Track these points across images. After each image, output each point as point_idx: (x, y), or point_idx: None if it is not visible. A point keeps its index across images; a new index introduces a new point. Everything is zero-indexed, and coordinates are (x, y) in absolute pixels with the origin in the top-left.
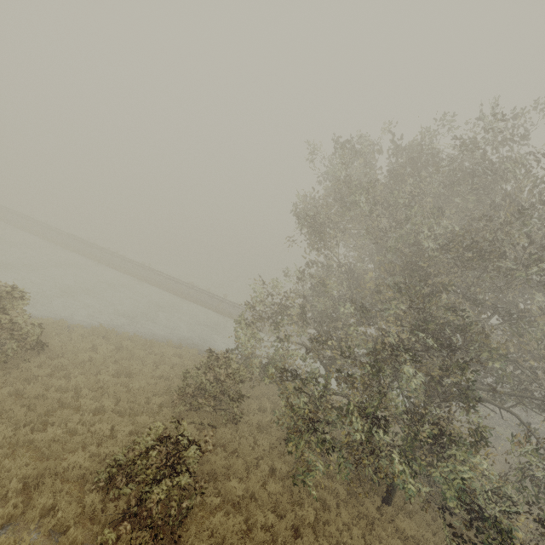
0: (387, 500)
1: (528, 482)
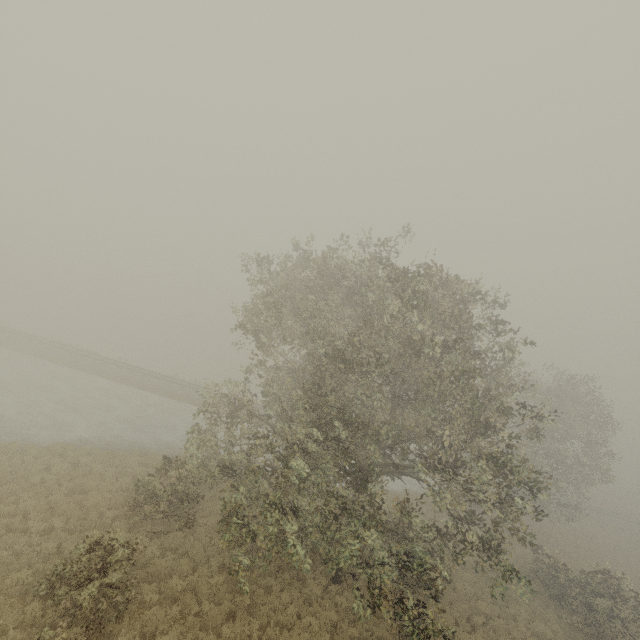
0: (336, 579)
1: (509, 547)
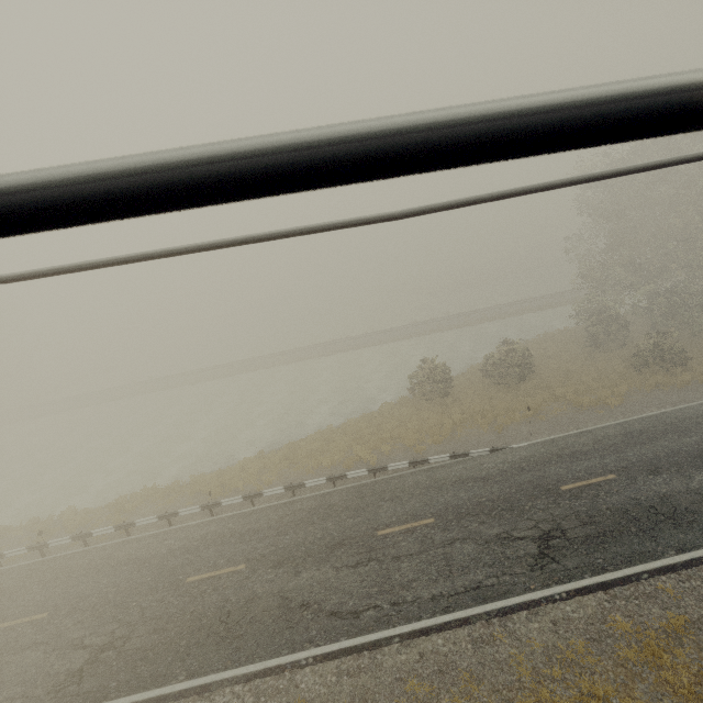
0: None
1: None
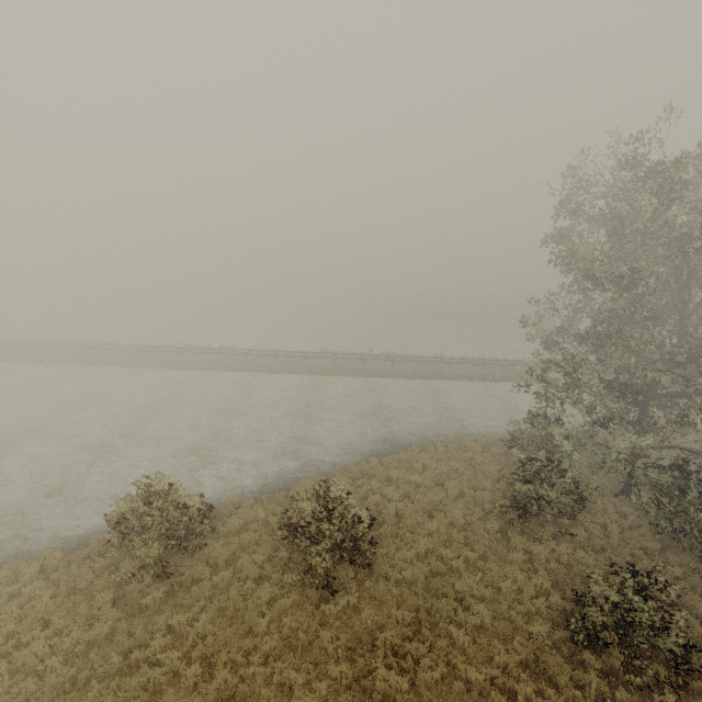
0: None
1: None
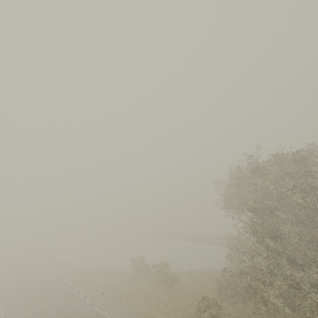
0: None
1: None
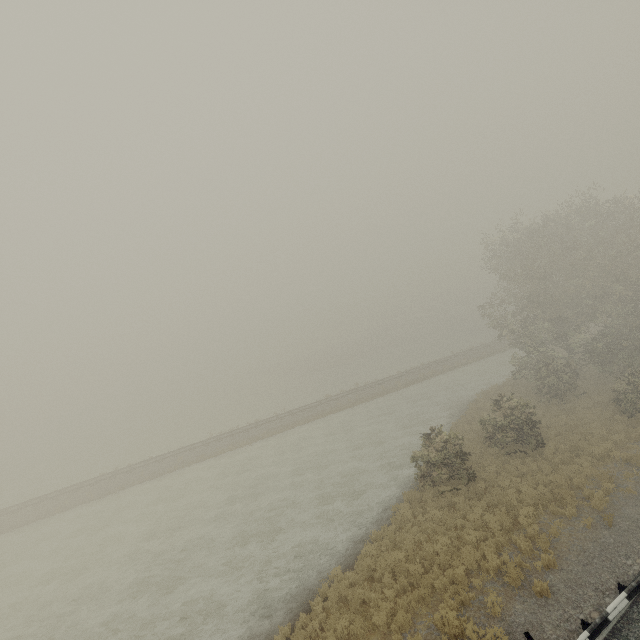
0: None
1: None
